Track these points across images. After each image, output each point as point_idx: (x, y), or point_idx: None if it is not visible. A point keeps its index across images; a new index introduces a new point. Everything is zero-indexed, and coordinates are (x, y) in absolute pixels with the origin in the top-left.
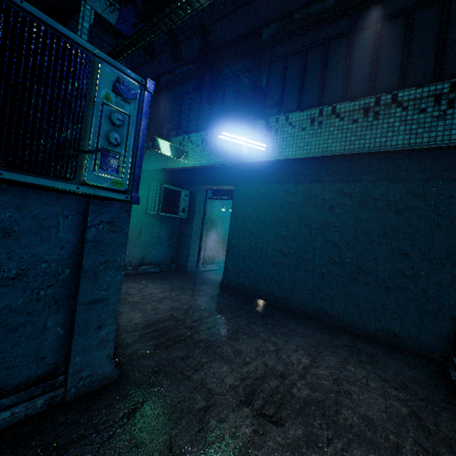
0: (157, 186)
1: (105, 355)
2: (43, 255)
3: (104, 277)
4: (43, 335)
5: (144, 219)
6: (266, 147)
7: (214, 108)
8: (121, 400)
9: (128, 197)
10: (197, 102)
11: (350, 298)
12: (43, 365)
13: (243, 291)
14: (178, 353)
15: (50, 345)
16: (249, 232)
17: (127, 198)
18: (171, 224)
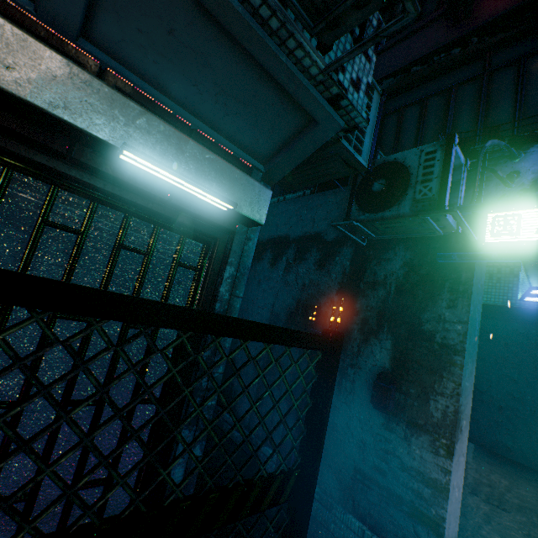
0: None
1: None
2: None
3: None
4: None
5: None
6: None
7: None
8: None
9: None
10: None
11: (534, 436)
12: None
13: None
14: None
15: None
16: None
17: None
18: None
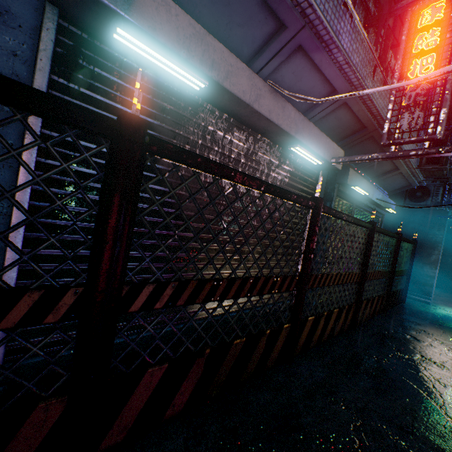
0: None
1: None
2: None
3: None
4: None
5: None
6: None
7: None
8: None
9: None
10: None
11: (450, 277)
12: None
13: None
14: None
15: None
16: None
17: None
18: None
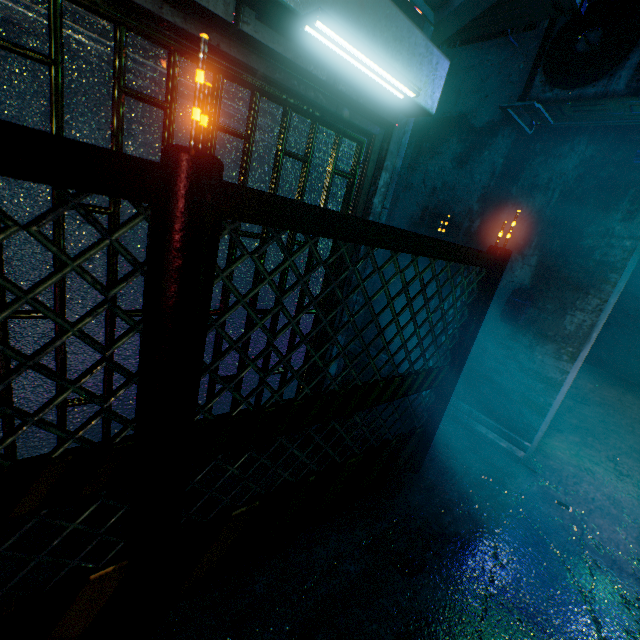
0: None
1: None
2: None
3: None
4: None
5: None
6: None
7: None
8: None
9: None
10: None
11: (634, 350)
12: None
13: None
14: None
15: None
16: None
17: None
18: None
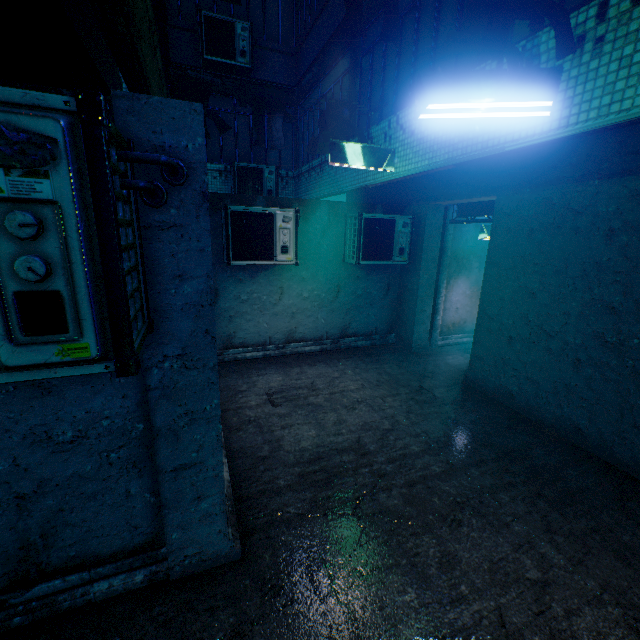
0: (356, 217)
1: (216, 531)
2: (100, 410)
3: (190, 434)
4: (129, 502)
5: (341, 271)
6: (563, 99)
7: (442, 39)
8: (229, 604)
9: (111, 366)
10: (412, 37)
11: None
12: (138, 534)
13: (505, 400)
14: (339, 531)
15: (142, 514)
16: (522, 292)
17: (108, 368)
18: (385, 273)
